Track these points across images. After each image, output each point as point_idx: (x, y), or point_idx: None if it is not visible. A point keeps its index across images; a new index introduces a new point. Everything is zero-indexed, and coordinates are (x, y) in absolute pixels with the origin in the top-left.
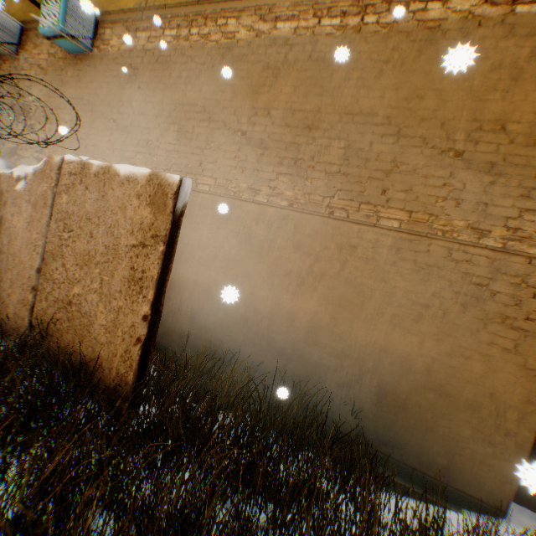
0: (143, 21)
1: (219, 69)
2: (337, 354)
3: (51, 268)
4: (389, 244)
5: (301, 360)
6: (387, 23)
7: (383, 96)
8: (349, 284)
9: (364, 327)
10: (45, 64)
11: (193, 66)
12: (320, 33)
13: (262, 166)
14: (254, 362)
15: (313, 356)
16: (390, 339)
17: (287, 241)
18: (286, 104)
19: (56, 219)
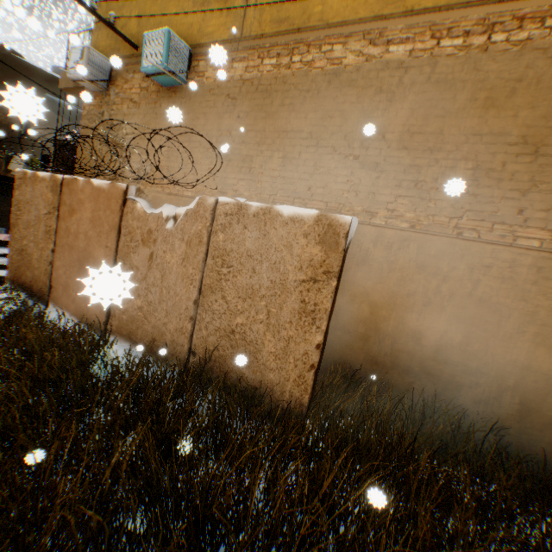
0: (239, 51)
1: (325, 95)
2: (471, 372)
3: (208, 300)
4: (528, 263)
5: (430, 377)
6: (517, 41)
7: (516, 115)
8: (482, 303)
9: (501, 346)
10: (136, 98)
11: (296, 93)
12: (439, 55)
13: (378, 189)
14: (377, 379)
15: (443, 373)
16: (532, 357)
17: (410, 262)
18: (402, 127)
19: (212, 256)
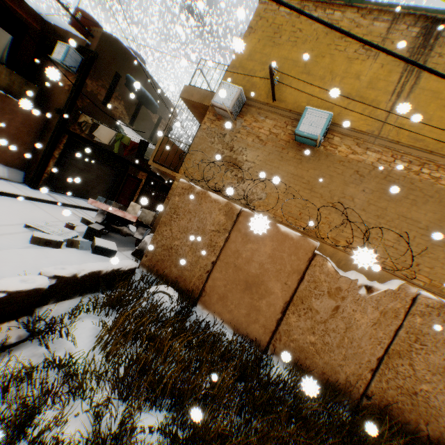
0: (374, 144)
1: (444, 205)
2: None
3: (393, 361)
4: None
5: None
6: None
7: None
8: None
9: None
10: (264, 137)
11: (419, 194)
12: None
13: None
14: None
15: None
16: None
17: None
18: None
19: (405, 331)
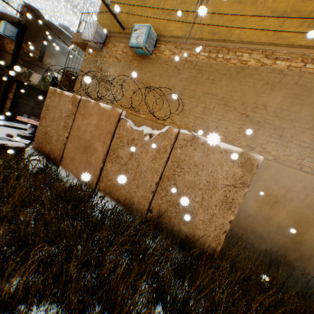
0: (187, 44)
1: (234, 78)
2: (296, 243)
3: (165, 184)
4: None
5: (272, 242)
6: None
7: None
8: (308, 207)
9: None
10: (119, 57)
11: (217, 74)
12: (304, 71)
13: (257, 135)
14: (240, 237)
15: (280, 241)
16: None
17: (269, 178)
18: (277, 105)
19: (171, 160)
